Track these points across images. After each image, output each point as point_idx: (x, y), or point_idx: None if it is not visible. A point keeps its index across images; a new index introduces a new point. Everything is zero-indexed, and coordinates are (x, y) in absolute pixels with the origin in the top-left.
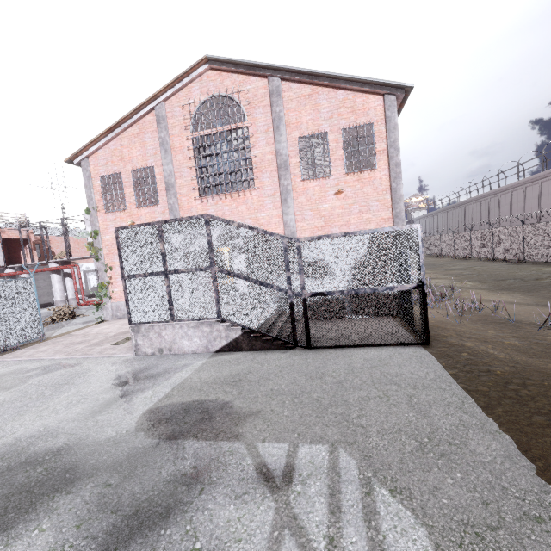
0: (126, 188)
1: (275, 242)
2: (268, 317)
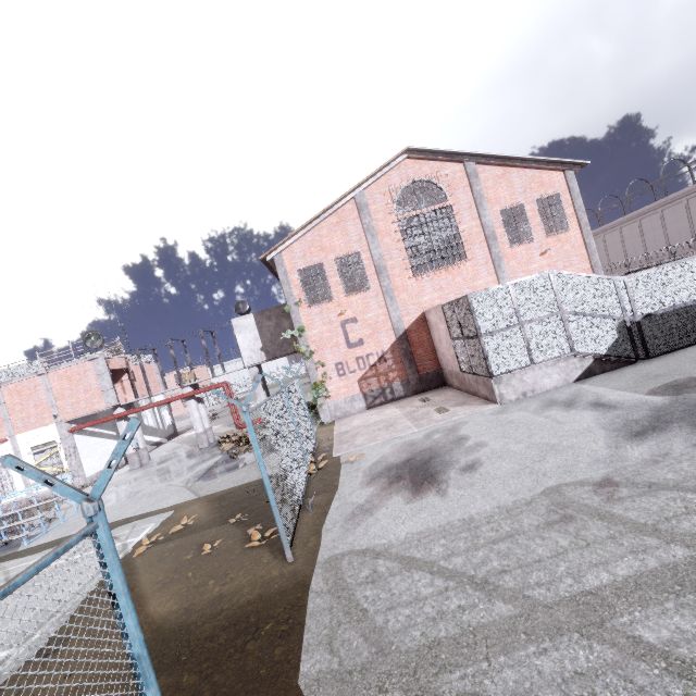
0: (330, 278)
1: (607, 282)
2: (611, 342)
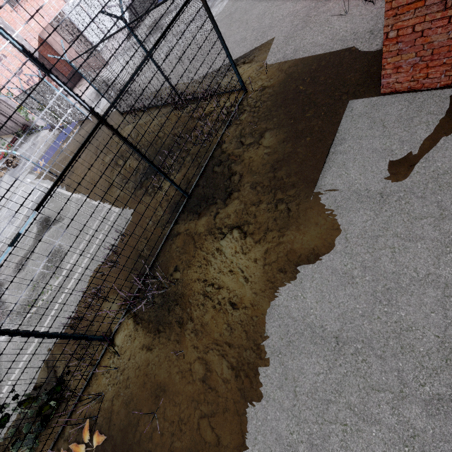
0: None
1: None
2: (128, 18)
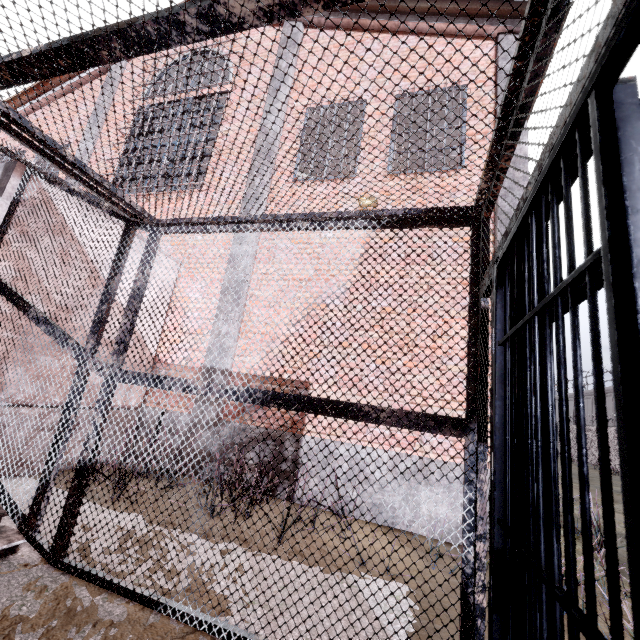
0: None
1: None
2: None
